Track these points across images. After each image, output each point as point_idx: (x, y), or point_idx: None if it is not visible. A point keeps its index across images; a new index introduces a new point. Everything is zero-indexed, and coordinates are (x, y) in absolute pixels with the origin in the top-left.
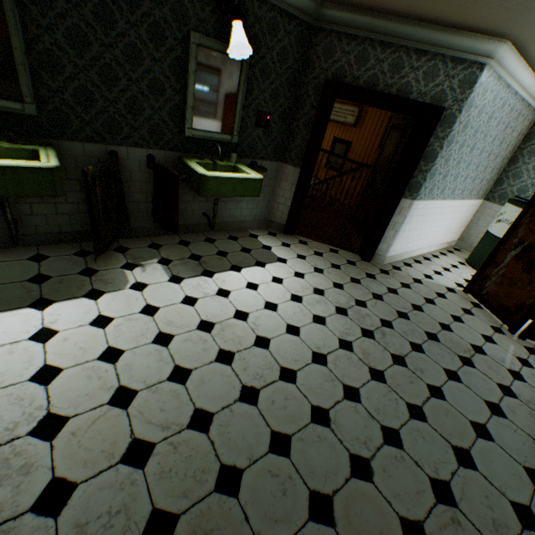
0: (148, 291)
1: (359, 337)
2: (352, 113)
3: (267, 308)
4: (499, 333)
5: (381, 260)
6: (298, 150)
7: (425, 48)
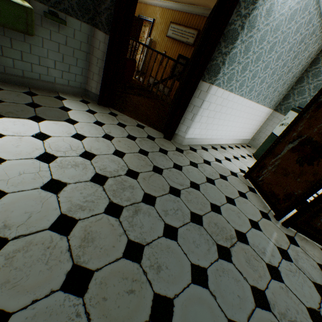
0: None
1: (97, 213)
2: (193, 35)
3: None
4: (266, 219)
5: (181, 140)
6: (108, 14)
7: None
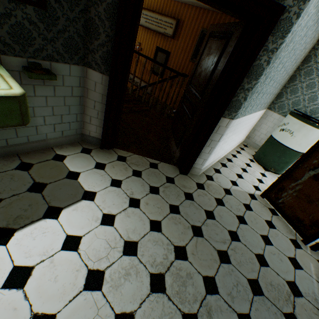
0: None
1: None
2: (171, 25)
3: None
4: (298, 249)
5: (197, 172)
6: (103, 51)
7: None
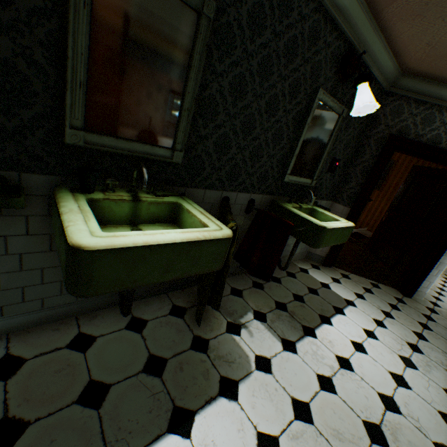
0: (276, 371)
1: None
2: None
3: (398, 383)
4: None
5: (420, 296)
6: (350, 192)
7: None
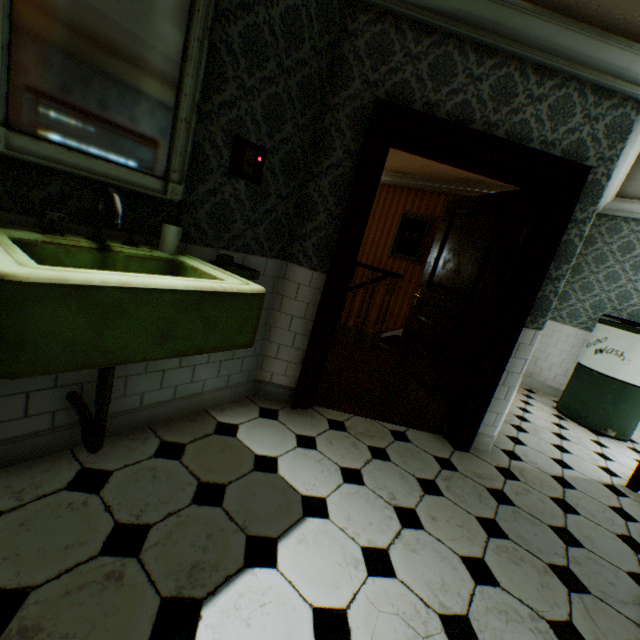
0: None
1: None
2: None
3: None
4: None
5: (486, 443)
6: (319, 237)
7: (553, 64)
